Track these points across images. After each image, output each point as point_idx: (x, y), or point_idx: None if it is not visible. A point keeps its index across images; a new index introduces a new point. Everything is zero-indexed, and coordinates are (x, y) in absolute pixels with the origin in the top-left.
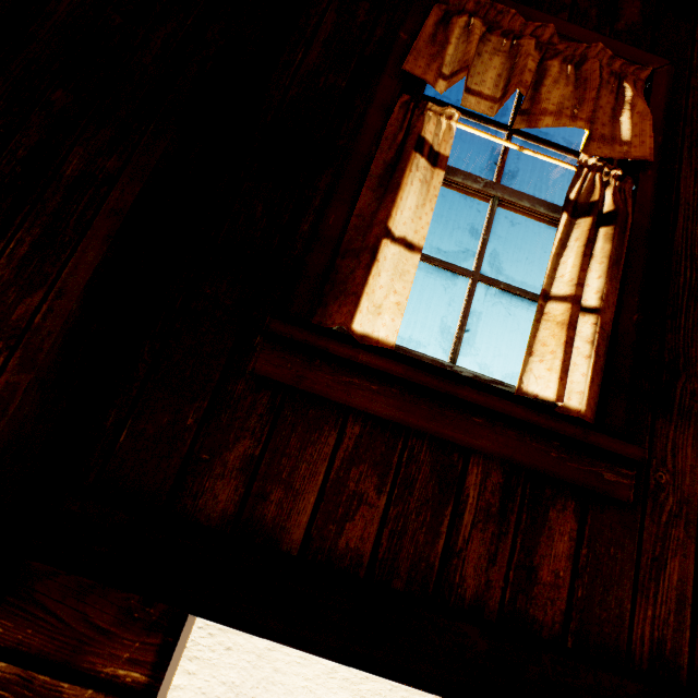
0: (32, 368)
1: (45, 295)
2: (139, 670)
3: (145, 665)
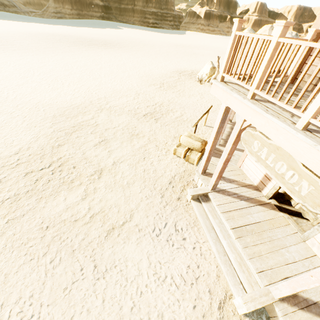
0: None
1: None
2: None
3: None
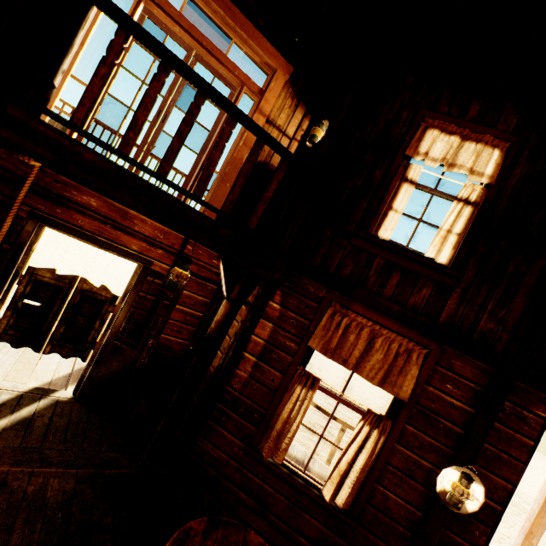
0: (505, 331)
1: (506, 310)
2: (544, 413)
3: (545, 413)
